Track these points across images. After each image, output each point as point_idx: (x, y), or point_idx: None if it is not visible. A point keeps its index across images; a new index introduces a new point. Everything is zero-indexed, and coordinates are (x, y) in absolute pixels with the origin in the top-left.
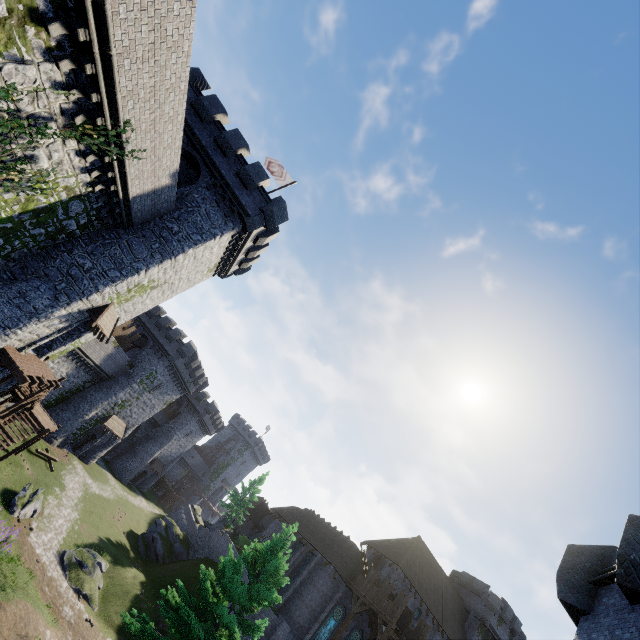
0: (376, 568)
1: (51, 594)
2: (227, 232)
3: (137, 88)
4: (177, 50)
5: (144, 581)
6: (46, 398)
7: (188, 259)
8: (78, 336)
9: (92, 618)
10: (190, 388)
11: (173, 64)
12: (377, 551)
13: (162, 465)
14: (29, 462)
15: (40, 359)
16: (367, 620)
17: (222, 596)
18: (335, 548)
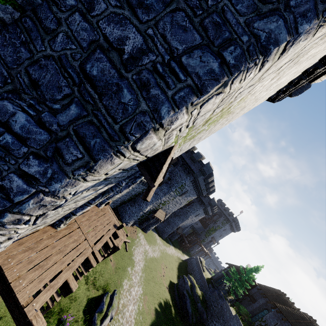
0: None
1: None
2: None
3: None
4: None
5: None
6: (122, 200)
7: None
8: (132, 182)
9: None
10: (203, 193)
11: None
12: None
13: (182, 229)
14: None
15: (99, 207)
16: None
17: None
18: None
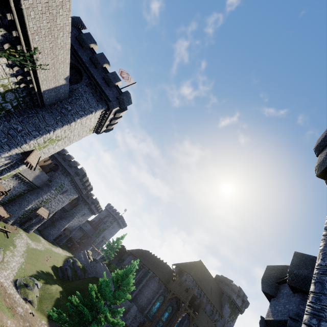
0: (180, 276)
1: (10, 302)
2: (98, 110)
3: (40, 29)
4: (62, 7)
5: (61, 290)
6: (2, 199)
7: (77, 124)
8: (17, 167)
9: (33, 312)
10: (83, 191)
11: (61, 15)
12: (180, 268)
13: (70, 231)
14: None
15: None
16: (175, 301)
17: (100, 298)
18: (159, 268)
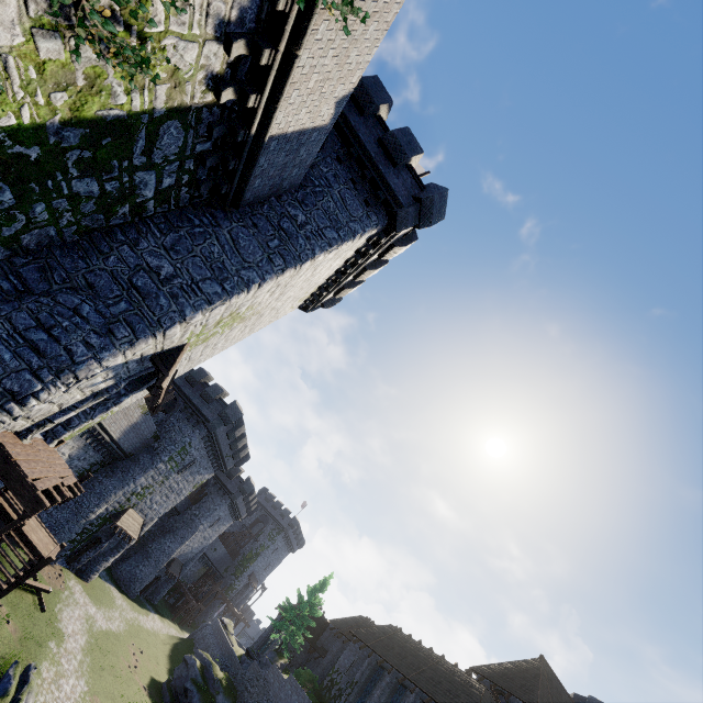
0: None
1: None
2: (369, 230)
3: None
4: None
5: None
6: None
7: (307, 272)
8: (115, 402)
9: None
10: (227, 463)
11: None
12: (495, 684)
13: (180, 566)
14: (9, 606)
15: (49, 445)
16: None
17: None
18: (462, 697)
